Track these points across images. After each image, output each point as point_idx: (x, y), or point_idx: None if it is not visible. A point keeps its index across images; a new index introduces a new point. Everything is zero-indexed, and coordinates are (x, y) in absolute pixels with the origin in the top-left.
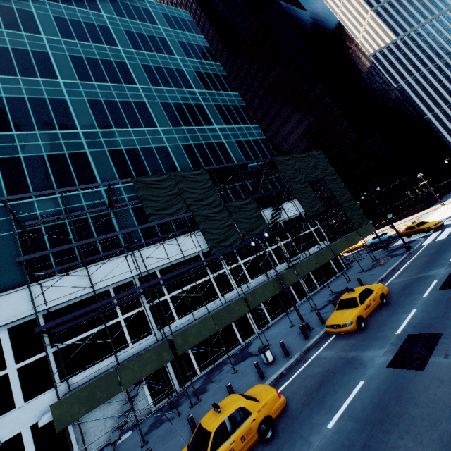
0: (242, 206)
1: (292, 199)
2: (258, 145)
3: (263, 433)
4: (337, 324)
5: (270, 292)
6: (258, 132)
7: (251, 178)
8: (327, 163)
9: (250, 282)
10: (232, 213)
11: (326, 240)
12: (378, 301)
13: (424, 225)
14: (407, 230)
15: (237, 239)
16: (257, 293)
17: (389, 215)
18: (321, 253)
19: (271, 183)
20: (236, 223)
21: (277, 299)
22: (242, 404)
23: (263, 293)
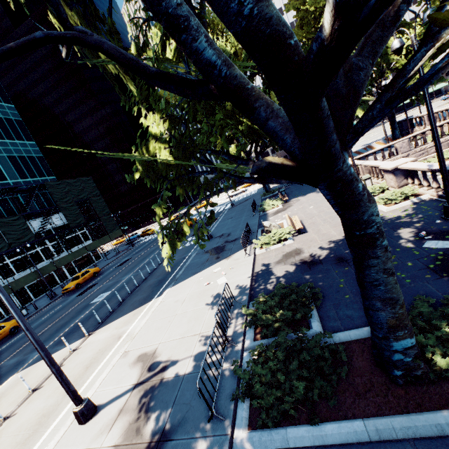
0: (11, 222)
1: (59, 214)
2: (34, 162)
3: (12, 332)
4: (67, 288)
5: (32, 279)
6: (35, 149)
7: (23, 193)
8: (94, 187)
9: (17, 275)
10: (0, 228)
11: (90, 240)
12: (92, 275)
13: (148, 231)
14: (142, 233)
15: (4, 247)
16: (21, 281)
17: (126, 227)
18: (78, 251)
19: (45, 197)
20: (4, 234)
21: (42, 284)
22: (2, 324)
23: (26, 280)
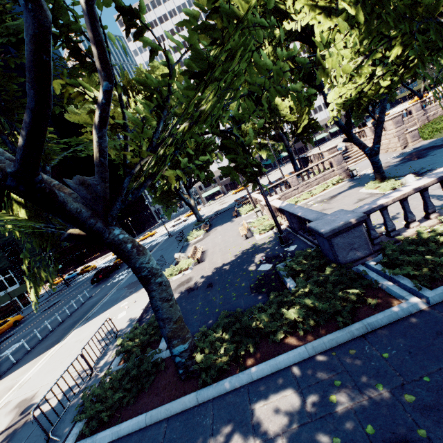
0: None
1: None
2: None
3: None
4: None
5: None
6: None
7: None
8: None
9: None
10: None
11: (17, 284)
12: (11, 325)
13: (88, 268)
14: (81, 271)
15: None
16: None
17: (60, 266)
18: None
19: None
20: None
21: None
22: None
23: None
